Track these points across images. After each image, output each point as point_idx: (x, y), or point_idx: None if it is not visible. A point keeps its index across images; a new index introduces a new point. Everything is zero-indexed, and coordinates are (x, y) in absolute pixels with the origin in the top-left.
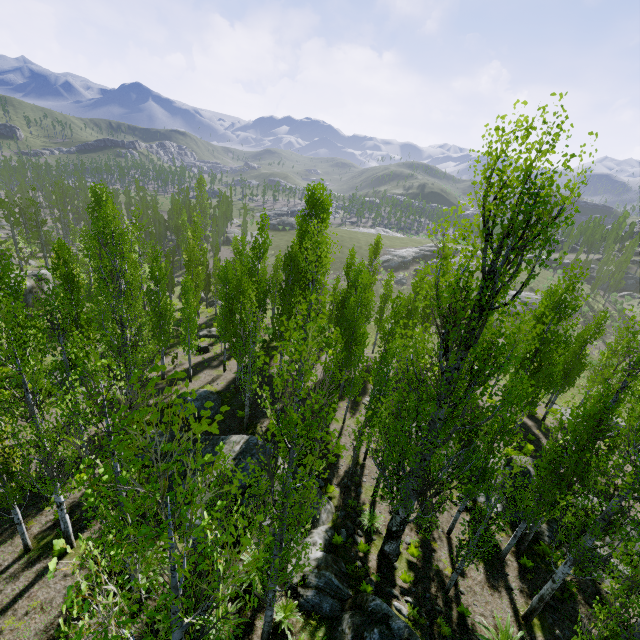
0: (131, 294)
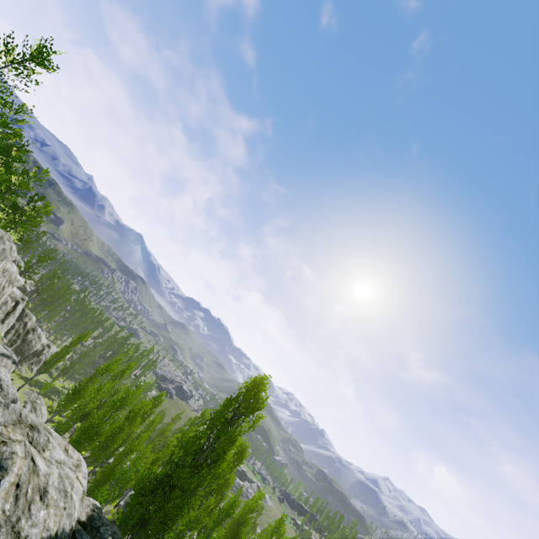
0: (147, 416)
